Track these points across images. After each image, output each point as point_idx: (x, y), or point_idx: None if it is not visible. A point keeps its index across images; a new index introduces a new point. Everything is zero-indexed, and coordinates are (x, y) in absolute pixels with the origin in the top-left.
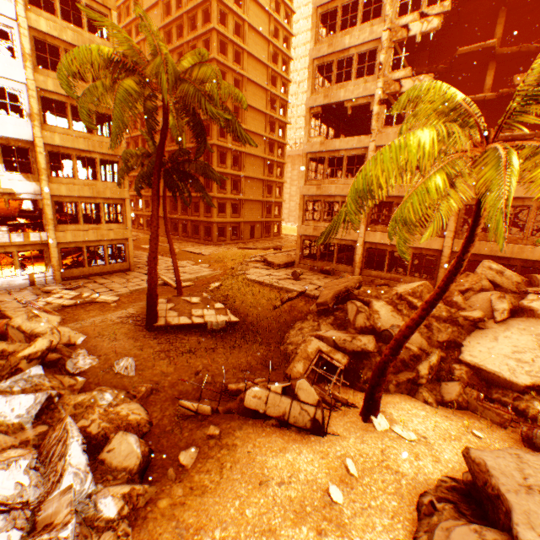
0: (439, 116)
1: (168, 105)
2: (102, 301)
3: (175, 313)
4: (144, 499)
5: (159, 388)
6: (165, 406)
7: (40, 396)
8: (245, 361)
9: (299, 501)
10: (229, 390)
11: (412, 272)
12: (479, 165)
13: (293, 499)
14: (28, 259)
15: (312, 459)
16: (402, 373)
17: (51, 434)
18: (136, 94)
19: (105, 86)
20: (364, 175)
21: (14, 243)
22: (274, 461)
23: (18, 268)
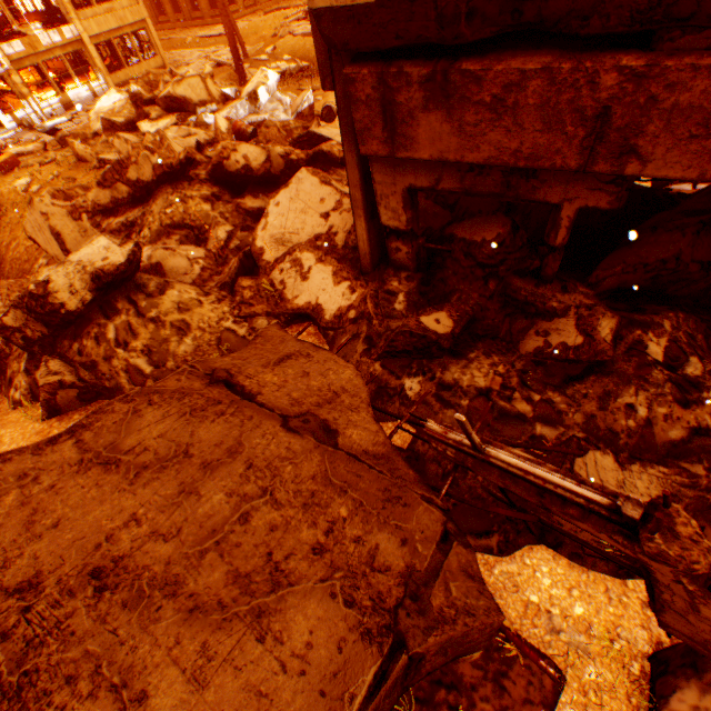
0: None
1: None
2: None
3: (255, 71)
4: None
5: None
6: None
7: (232, 90)
8: None
9: None
10: None
11: None
12: None
13: None
14: (48, 84)
15: None
16: None
17: None
18: None
19: None
20: None
21: (57, 45)
22: None
23: (76, 78)
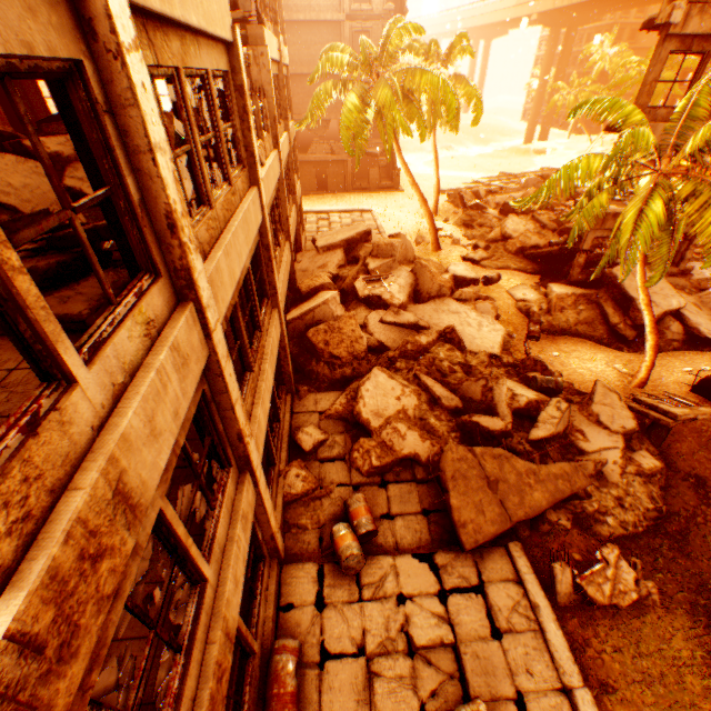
0: None
1: None
2: None
3: None
4: None
5: None
6: None
7: None
8: None
9: None
10: None
11: None
12: None
13: None
14: None
15: None
16: None
17: None
18: None
19: None
20: None
21: None
22: None
23: None
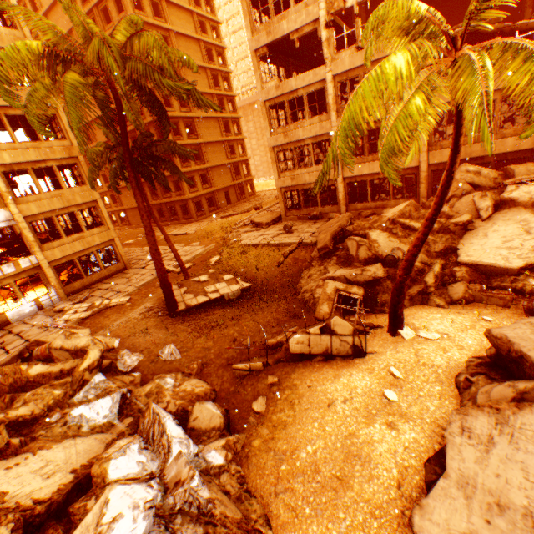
0: (405, 33)
1: (116, 90)
2: (116, 304)
3: (190, 295)
4: (240, 444)
5: (207, 362)
6: (220, 374)
7: (115, 397)
8: (272, 318)
9: (364, 409)
10: (271, 345)
11: (393, 195)
12: (454, 77)
13: (359, 409)
14: (22, 286)
15: (362, 376)
16: (412, 288)
17: (143, 420)
18: (84, 87)
19: (46, 86)
20: (349, 116)
21: (8, 275)
22: (333, 386)
23: (22, 297)
